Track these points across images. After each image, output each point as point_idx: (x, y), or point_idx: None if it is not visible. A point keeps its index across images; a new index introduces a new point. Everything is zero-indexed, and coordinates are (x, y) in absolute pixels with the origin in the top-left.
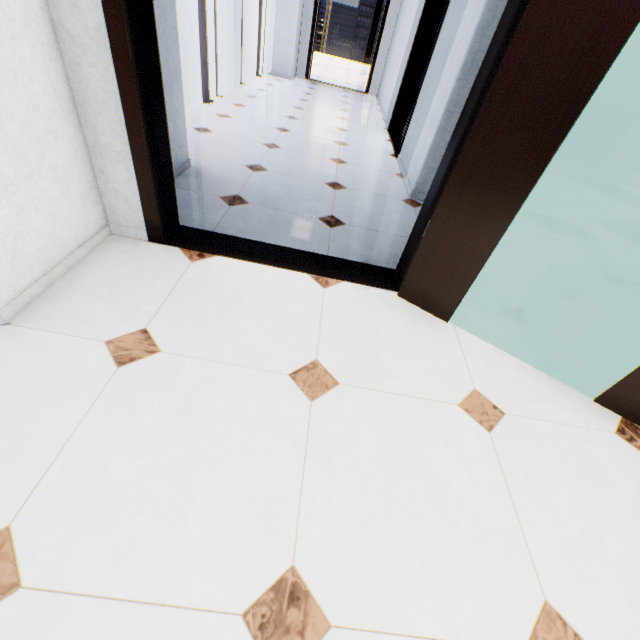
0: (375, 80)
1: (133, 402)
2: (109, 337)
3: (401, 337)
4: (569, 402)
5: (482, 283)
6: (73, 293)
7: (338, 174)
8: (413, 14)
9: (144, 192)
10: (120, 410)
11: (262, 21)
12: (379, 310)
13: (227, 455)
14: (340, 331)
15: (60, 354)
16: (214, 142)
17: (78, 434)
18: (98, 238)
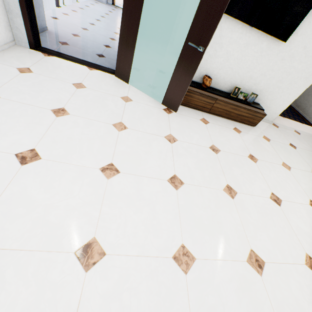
0: None
1: (25, 80)
2: (17, 67)
3: (111, 84)
4: (154, 103)
5: (140, 74)
6: (4, 56)
7: (110, 43)
8: None
9: (27, 29)
10: (22, 80)
11: None
12: (107, 78)
13: (51, 92)
14: (91, 79)
15: (3, 68)
16: (59, 23)
17: (10, 82)
18: (11, 44)
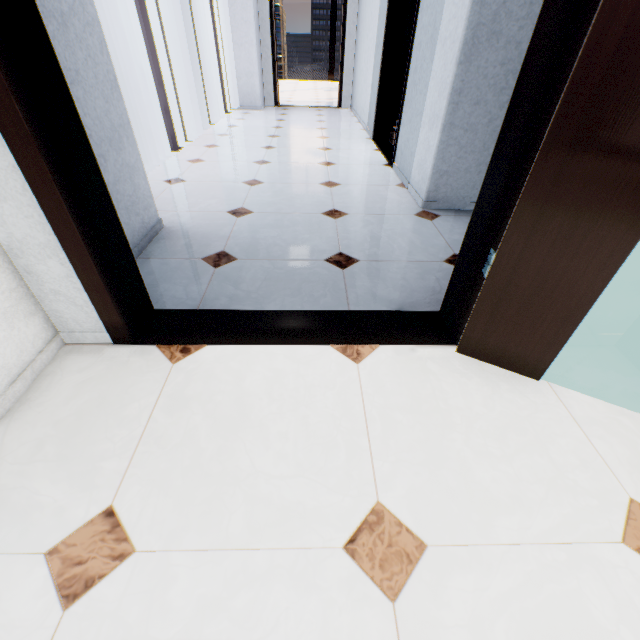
0: (346, 93)
1: None
2: (52, 541)
3: (486, 423)
4: None
5: None
6: (2, 462)
7: (333, 199)
8: (376, 16)
9: (91, 288)
10: None
11: (221, 59)
12: (440, 382)
13: None
14: (398, 434)
15: None
16: (188, 192)
17: None
18: (43, 358)
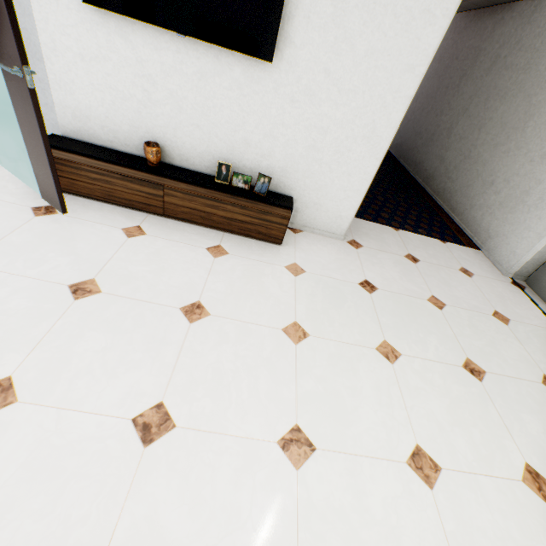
0: None
1: None
2: None
3: None
4: (24, 196)
5: None
6: None
7: None
8: None
9: None
10: None
11: None
12: None
13: None
14: None
15: None
16: None
17: None
18: None
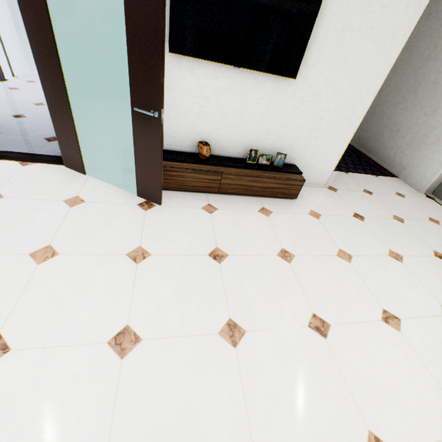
0: None
1: None
2: None
3: (54, 181)
4: (124, 197)
5: (104, 157)
6: None
7: None
8: None
9: None
10: None
11: None
12: (50, 173)
13: None
14: (19, 181)
15: None
16: None
17: None
18: None
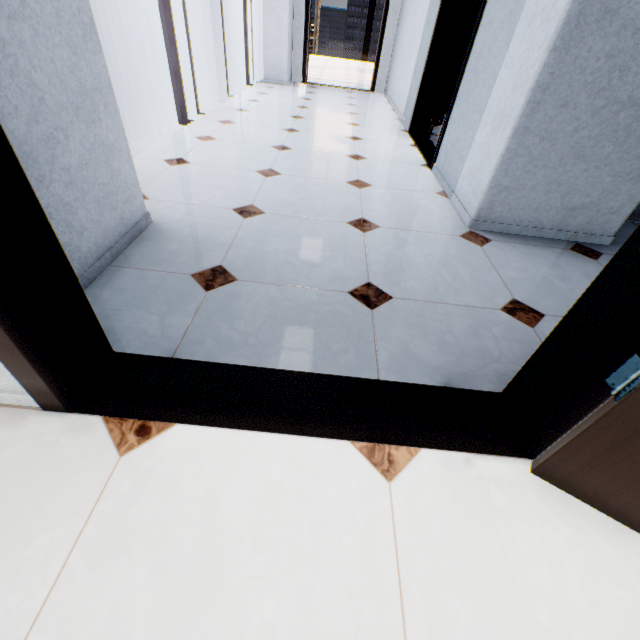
0: (381, 75)
1: None
2: None
3: (591, 632)
4: None
5: None
6: None
7: (362, 204)
8: None
9: None
10: None
11: (248, 23)
12: (512, 531)
13: None
14: None
15: None
16: (190, 177)
17: None
18: None
